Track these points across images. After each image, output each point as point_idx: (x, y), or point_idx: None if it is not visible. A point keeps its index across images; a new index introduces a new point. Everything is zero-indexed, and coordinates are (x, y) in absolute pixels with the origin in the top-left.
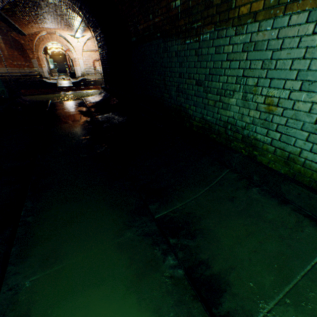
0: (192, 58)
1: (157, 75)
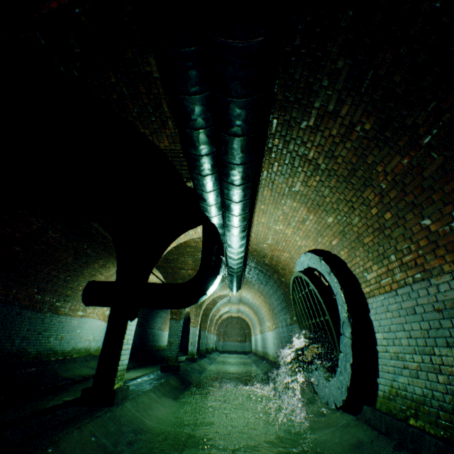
0: (40, 322)
1: (1, 329)
